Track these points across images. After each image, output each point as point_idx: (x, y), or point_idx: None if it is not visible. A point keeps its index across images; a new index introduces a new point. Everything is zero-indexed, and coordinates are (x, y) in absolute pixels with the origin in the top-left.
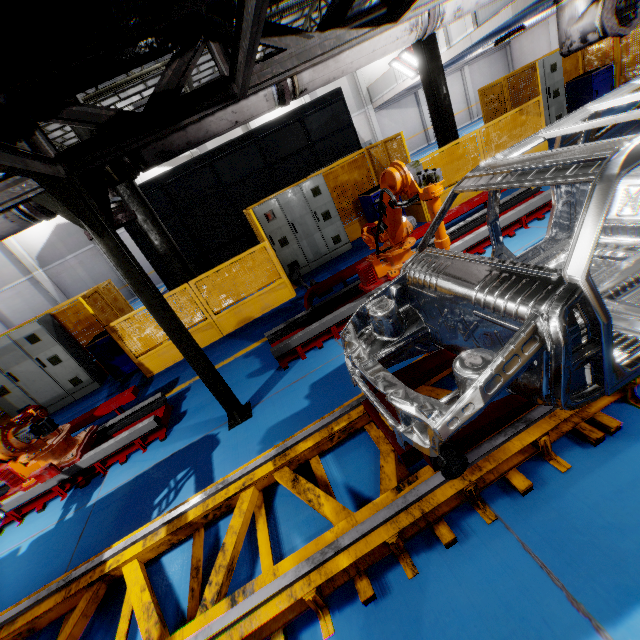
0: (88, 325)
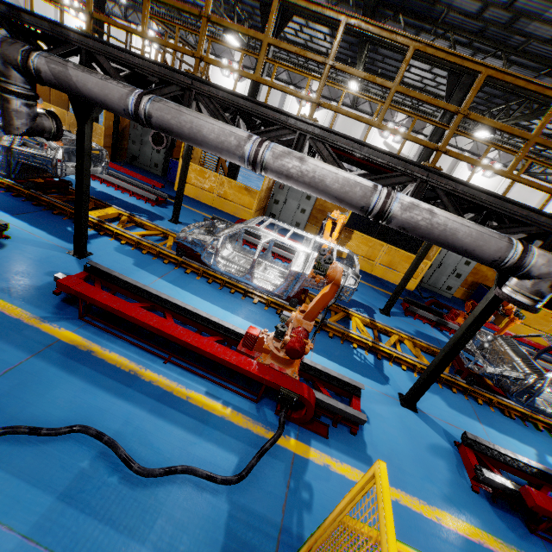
0: (322, 209)
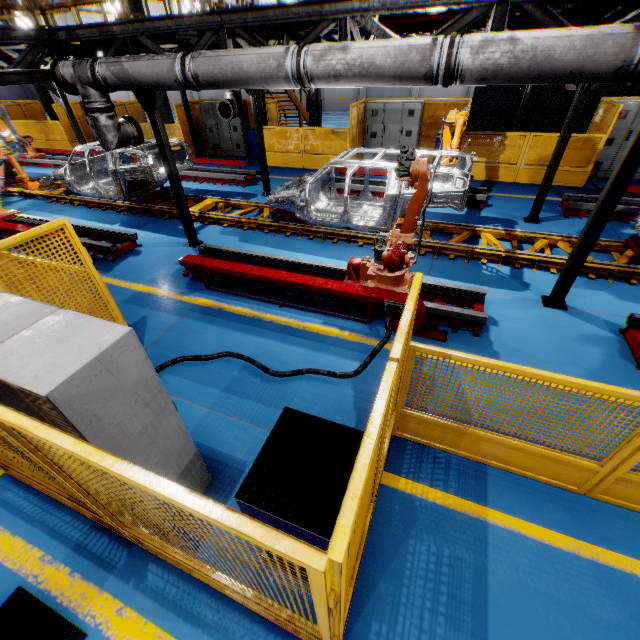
0: (434, 122)
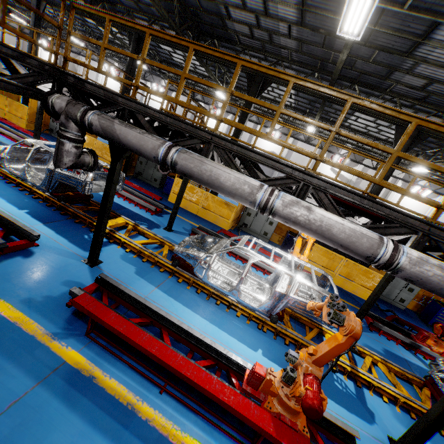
0: None
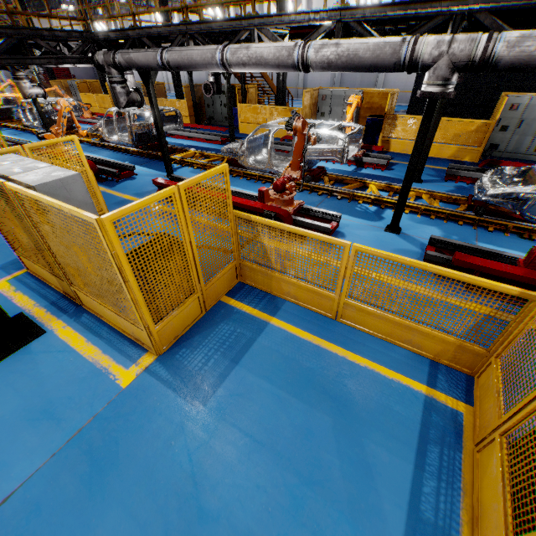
0: (370, 107)
